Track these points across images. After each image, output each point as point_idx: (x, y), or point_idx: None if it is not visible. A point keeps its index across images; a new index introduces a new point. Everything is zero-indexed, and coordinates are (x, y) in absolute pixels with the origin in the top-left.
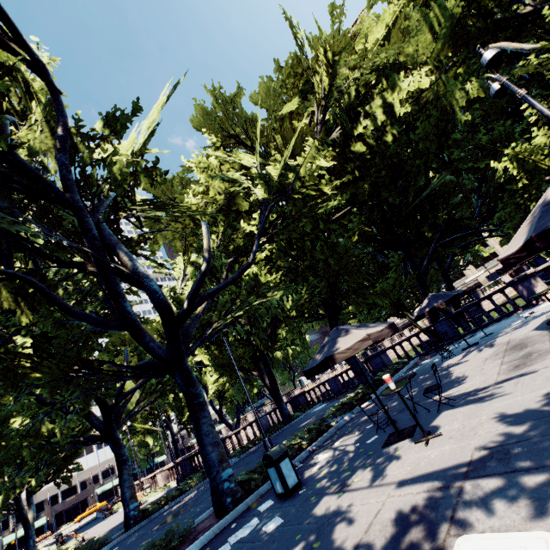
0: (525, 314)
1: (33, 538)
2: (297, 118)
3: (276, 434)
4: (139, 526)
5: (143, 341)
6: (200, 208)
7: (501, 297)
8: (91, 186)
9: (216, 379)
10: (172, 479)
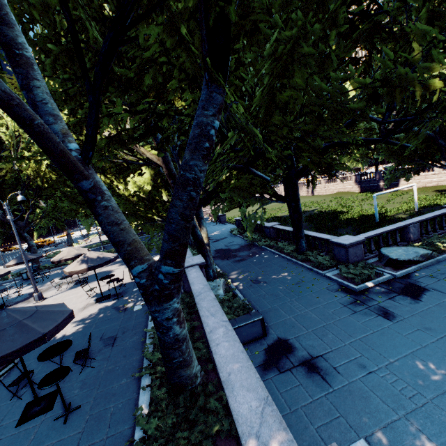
0: (158, 255)
1: None
2: None
3: None
4: None
5: None
6: None
7: (419, 183)
8: None
9: None
10: None
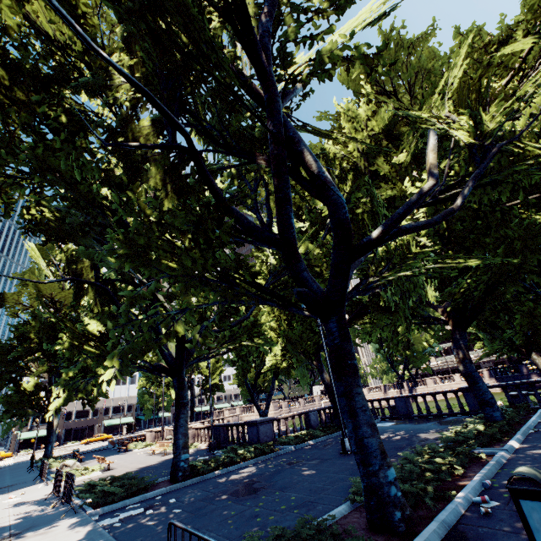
0: None
1: (52, 444)
2: (502, 72)
3: (332, 436)
4: (190, 482)
5: (298, 267)
6: (336, 159)
7: None
8: (288, 65)
9: (277, 353)
10: (198, 440)
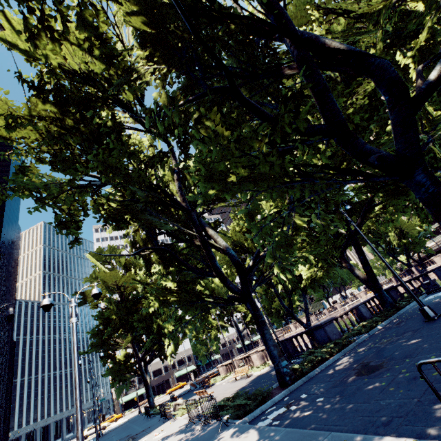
0: None
1: (151, 396)
2: None
3: (394, 317)
4: (301, 382)
5: (358, 143)
6: None
7: None
8: None
9: (310, 265)
10: (268, 359)
